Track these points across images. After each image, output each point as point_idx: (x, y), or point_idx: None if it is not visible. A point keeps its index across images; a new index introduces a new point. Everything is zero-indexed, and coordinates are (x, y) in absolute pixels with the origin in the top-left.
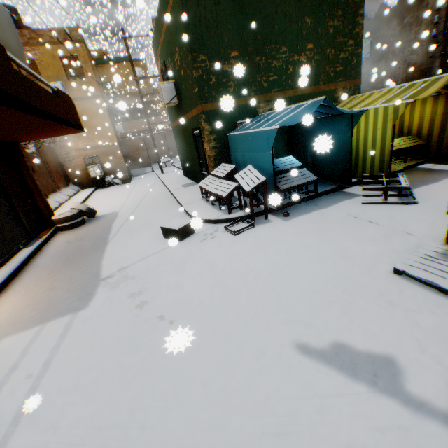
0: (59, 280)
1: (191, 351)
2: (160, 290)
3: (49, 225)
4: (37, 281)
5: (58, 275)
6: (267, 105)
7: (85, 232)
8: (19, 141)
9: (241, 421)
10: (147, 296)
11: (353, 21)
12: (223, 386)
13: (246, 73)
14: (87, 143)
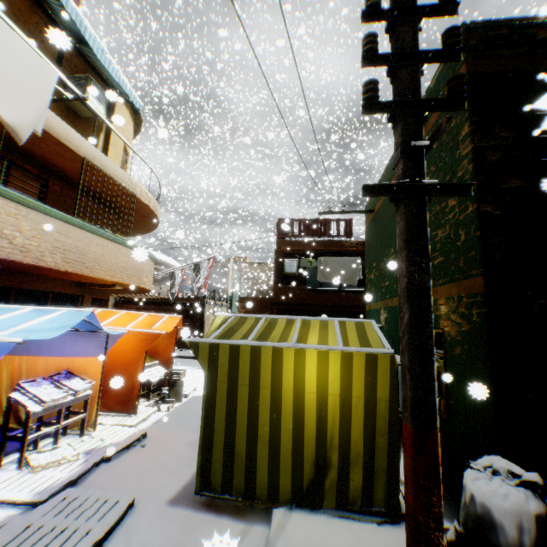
0: None
1: None
2: None
3: None
4: None
5: None
6: (384, 312)
7: None
8: None
9: None
10: None
11: (451, 160)
12: None
13: (377, 279)
14: None
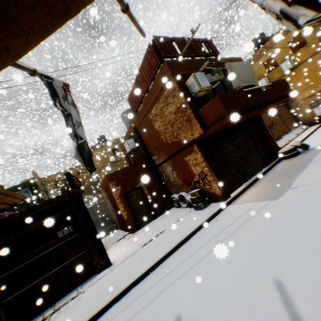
0: (270, 185)
1: (312, 231)
2: (317, 200)
3: (276, 156)
4: (262, 185)
5: (271, 183)
6: None
7: (295, 160)
8: (258, 115)
9: (314, 262)
10: (307, 201)
11: None
12: (316, 249)
13: None
14: (311, 91)
